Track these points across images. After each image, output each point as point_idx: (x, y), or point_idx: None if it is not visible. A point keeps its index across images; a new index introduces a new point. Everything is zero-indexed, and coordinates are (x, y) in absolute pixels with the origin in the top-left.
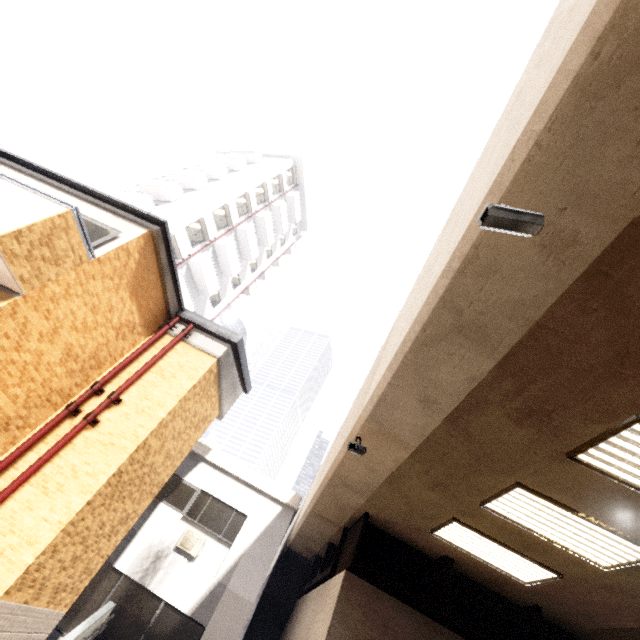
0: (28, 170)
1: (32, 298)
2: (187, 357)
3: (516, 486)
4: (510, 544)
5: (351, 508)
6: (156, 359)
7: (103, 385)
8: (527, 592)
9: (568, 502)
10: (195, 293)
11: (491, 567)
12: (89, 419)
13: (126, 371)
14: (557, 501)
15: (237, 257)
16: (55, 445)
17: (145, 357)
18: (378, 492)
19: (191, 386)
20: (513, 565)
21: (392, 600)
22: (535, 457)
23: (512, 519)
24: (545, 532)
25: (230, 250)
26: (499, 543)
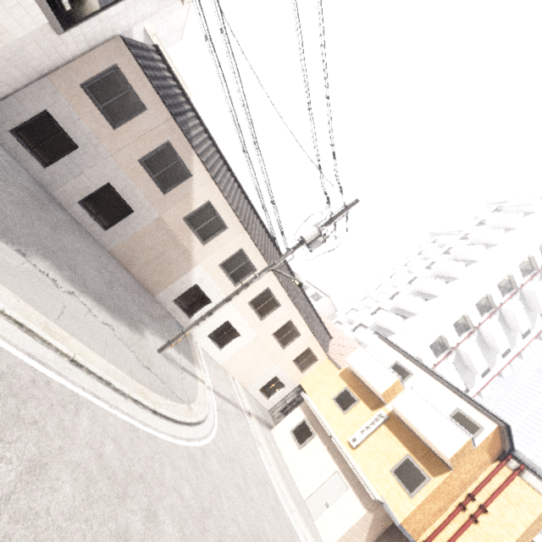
0: (422, 366)
1: (454, 469)
2: (524, 491)
3: None
4: None
5: None
6: (503, 488)
7: (474, 495)
8: None
9: None
10: (485, 349)
11: None
12: (473, 519)
13: (484, 488)
14: None
15: (525, 316)
16: (461, 529)
17: (493, 481)
18: None
19: (533, 519)
20: None
21: None
22: None
23: None
24: None
25: (517, 312)
26: None
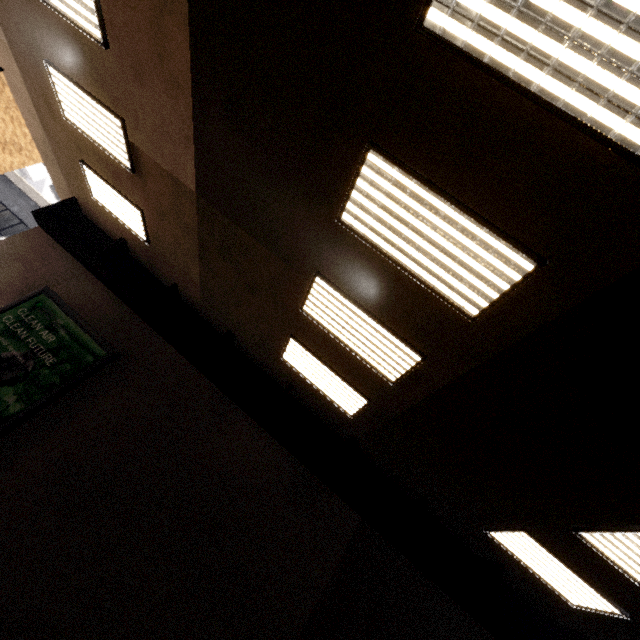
0: None
1: None
2: None
3: (43, 60)
4: (112, 182)
5: (70, 197)
6: None
7: None
8: (161, 264)
9: (70, 73)
10: None
11: (135, 236)
12: None
13: None
14: (68, 76)
15: None
16: None
17: None
18: (54, 152)
19: None
20: (129, 216)
21: (63, 251)
22: (23, 5)
23: (81, 129)
24: (95, 136)
25: None
26: (107, 182)
